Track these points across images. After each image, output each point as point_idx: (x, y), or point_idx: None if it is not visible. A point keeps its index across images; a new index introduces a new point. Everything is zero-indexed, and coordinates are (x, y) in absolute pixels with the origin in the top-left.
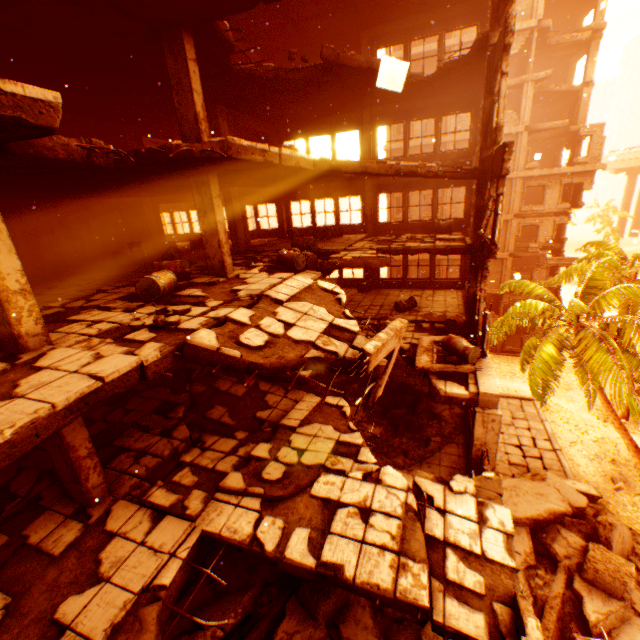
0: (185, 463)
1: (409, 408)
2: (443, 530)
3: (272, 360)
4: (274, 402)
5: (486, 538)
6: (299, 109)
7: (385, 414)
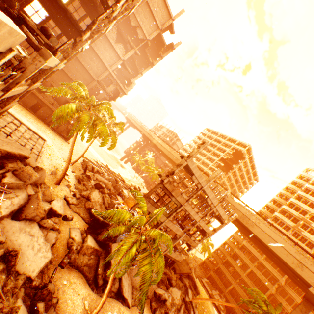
0: None
1: None
2: None
3: None
4: None
5: None
6: None
7: None
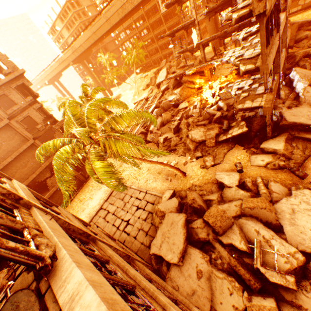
0: None
1: None
2: None
3: None
4: None
5: None
6: None
7: None
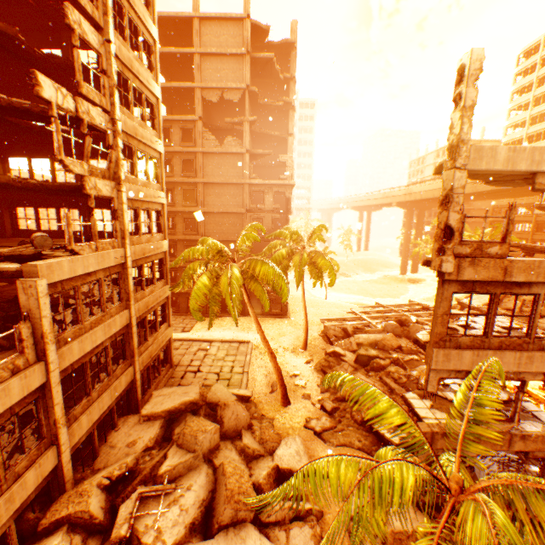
0: None
1: None
2: None
3: None
4: None
5: None
6: None
7: (4, 317)
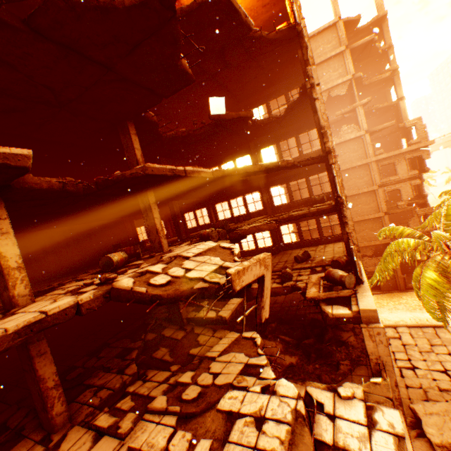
0: (129, 393)
1: (318, 338)
2: (332, 434)
3: (169, 292)
4: (204, 340)
5: (376, 441)
6: (209, 150)
7: (298, 344)
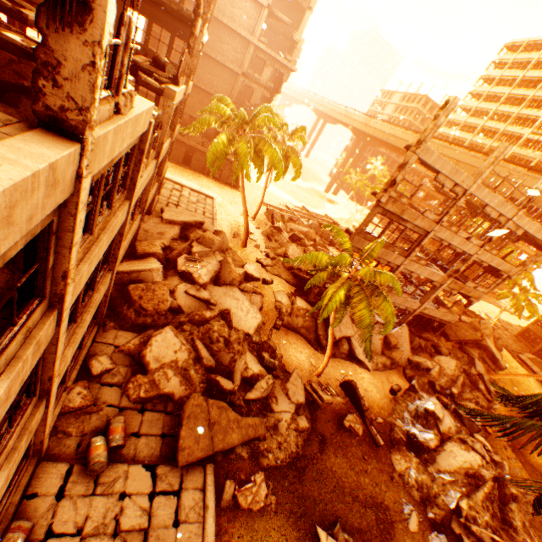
0: None
1: None
2: None
3: None
4: None
5: None
6: None
7: None
